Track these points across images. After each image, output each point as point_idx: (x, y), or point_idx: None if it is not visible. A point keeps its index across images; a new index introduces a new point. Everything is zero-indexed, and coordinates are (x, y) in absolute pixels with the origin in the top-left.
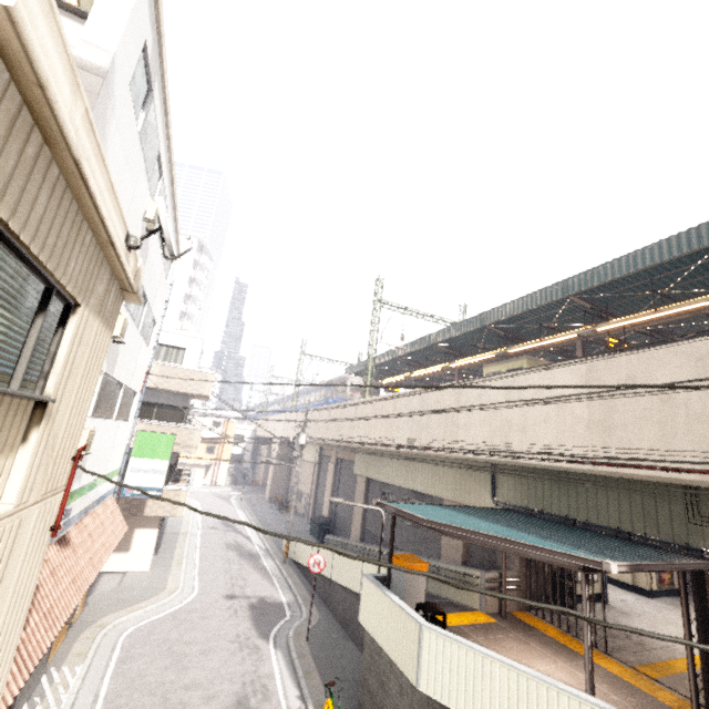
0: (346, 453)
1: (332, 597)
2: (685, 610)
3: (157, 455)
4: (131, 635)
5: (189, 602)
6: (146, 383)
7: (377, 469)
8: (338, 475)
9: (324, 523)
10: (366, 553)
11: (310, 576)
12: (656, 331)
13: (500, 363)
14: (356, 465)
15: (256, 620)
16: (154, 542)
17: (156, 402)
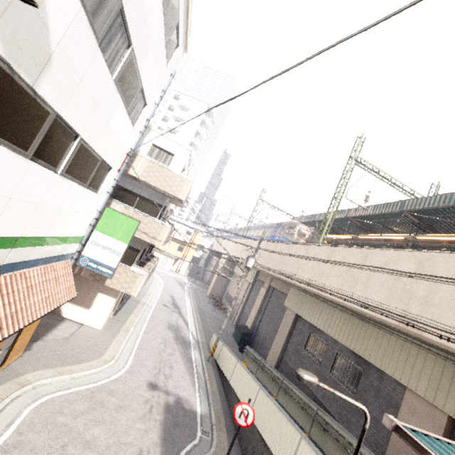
0: (279, 285)
1: (247, 436)
2: None
3: (118, 236)
4: (41, 406)
5: (116, 378)
6: (133, 173)
7: (311, 311)
8: (267, 300)
9: (246, 333)
10: (284, 389)
11: (228, 390)
12: None
13: None
14: (288, 299)
15: (165, 432)
16: (110, 308)
17: (139, 194)
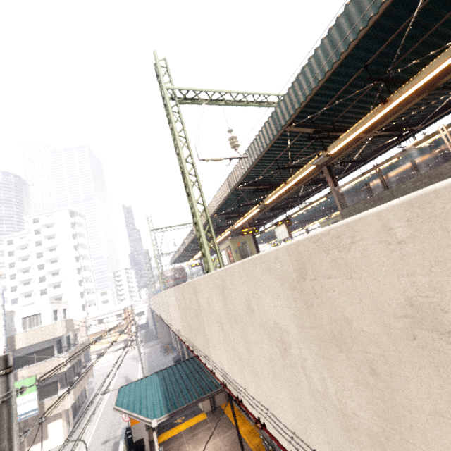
0: None
1: None
2: (231, 408)
3: (28, 391)
4: None
5: None
6: (20, 346)
7: None
8: None
9: (176, 360)
10: None
11: None
12: (279, 206)
13: (223, 244)
14: None
15: None
16: (61, 426)
17: (34, 351)
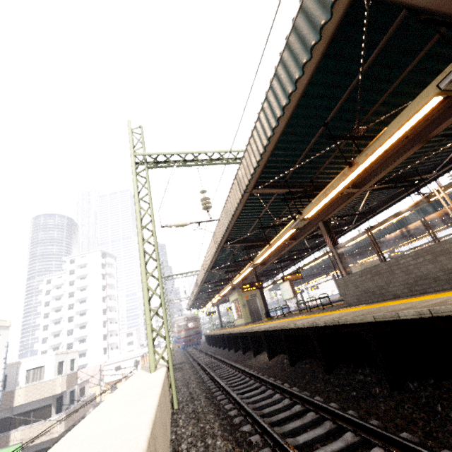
0: None
1: None
2: None
3: None
4: None
5: None
6: (18, 403)
7: None
8: None
9: None
10: None
11: None
12: (288, 256)
13: (231, 295)
14: None
15: None
16: None
17: (32, 409)
